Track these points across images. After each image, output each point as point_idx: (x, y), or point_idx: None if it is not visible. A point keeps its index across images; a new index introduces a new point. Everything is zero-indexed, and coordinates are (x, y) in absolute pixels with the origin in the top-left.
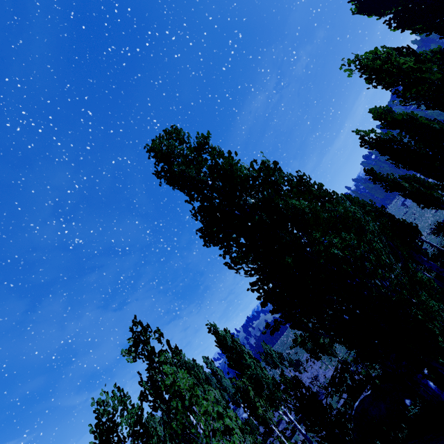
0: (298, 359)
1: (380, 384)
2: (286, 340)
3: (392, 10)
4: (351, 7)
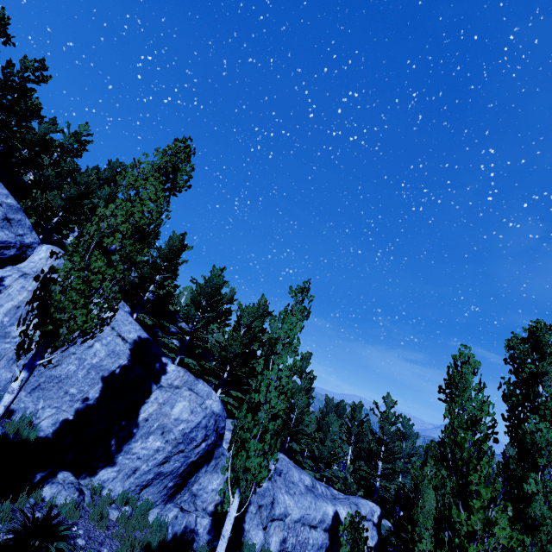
0: None
1: None
2: None
3: None
4: None
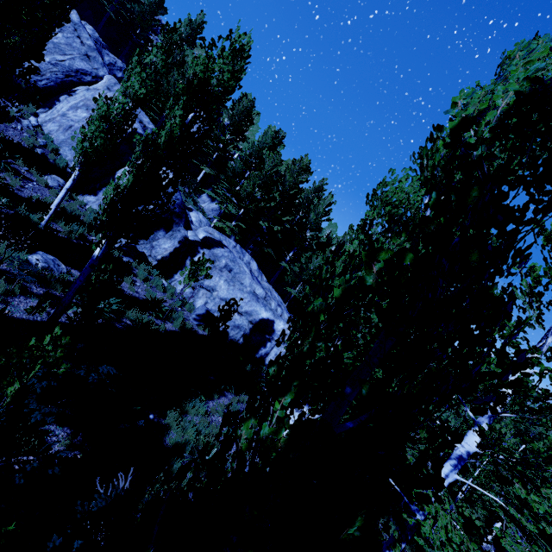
0: None
1: None
2: None
3: None
4: None
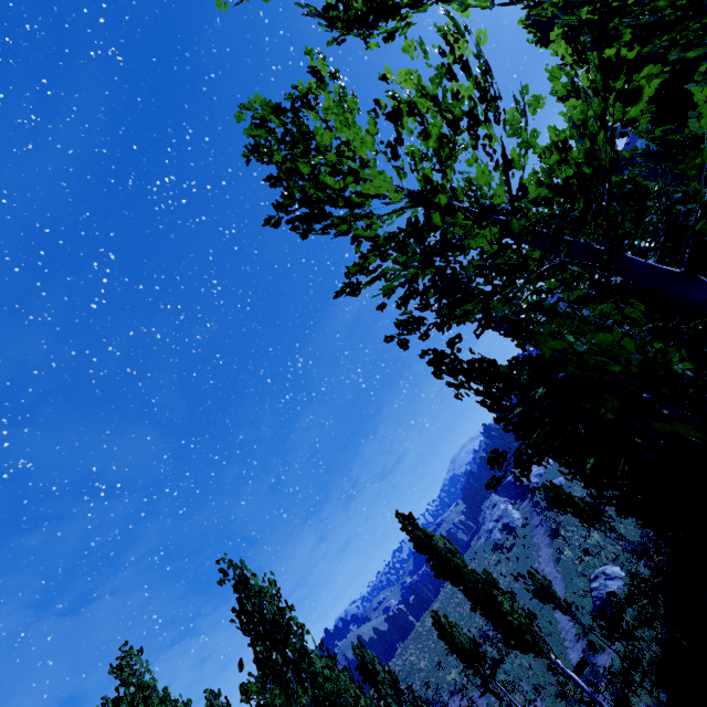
0: (435, 692)
1: None
2: (401, 665)
3: (590, 31)
4: (527, 38)
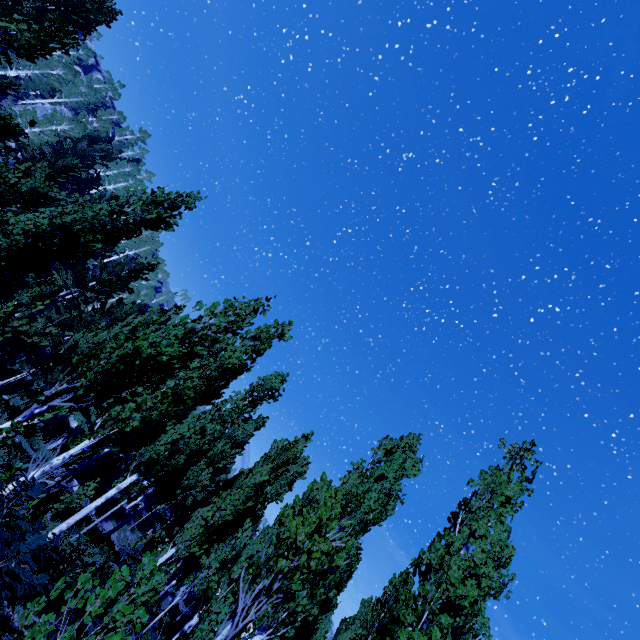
0: None
1: None
2: None
3: None
4: None
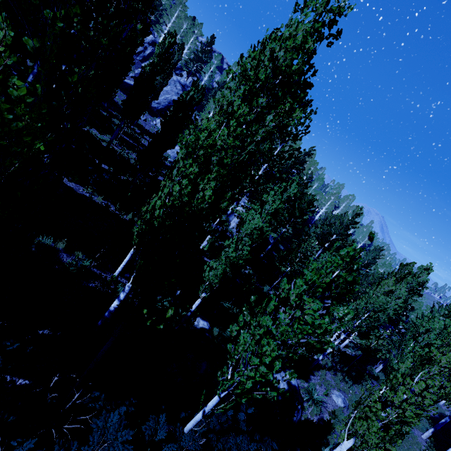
0: None
1: (242, 284)
2: None
3: None
4: None
